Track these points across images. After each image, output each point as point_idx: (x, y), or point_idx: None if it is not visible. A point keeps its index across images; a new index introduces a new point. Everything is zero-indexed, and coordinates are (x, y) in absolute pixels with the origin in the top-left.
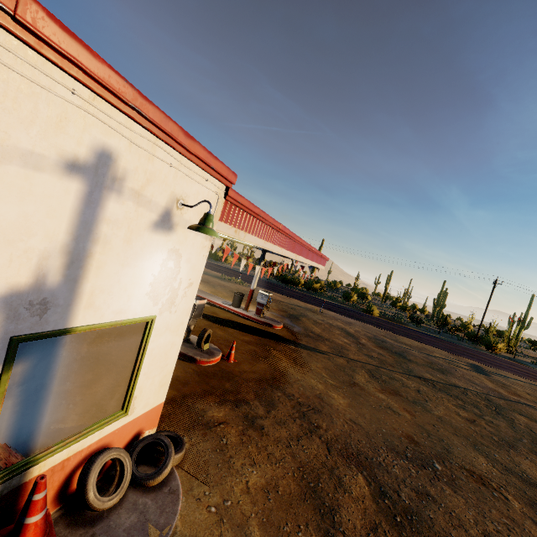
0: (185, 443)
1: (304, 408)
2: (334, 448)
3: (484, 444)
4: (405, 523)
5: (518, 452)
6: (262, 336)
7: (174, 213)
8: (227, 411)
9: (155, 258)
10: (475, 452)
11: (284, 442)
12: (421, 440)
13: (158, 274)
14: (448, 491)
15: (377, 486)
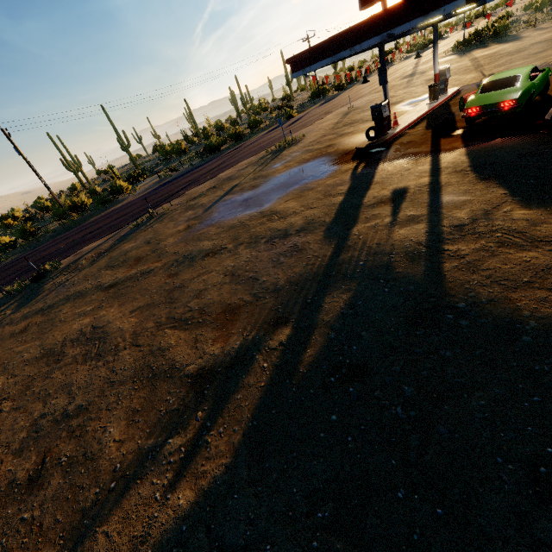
0: None
1: None
2: None
3: None
4: None
5: None
6: None
7: None
8: None
9: None
10: None
11: None
12: None
13: None
14: None
15: None
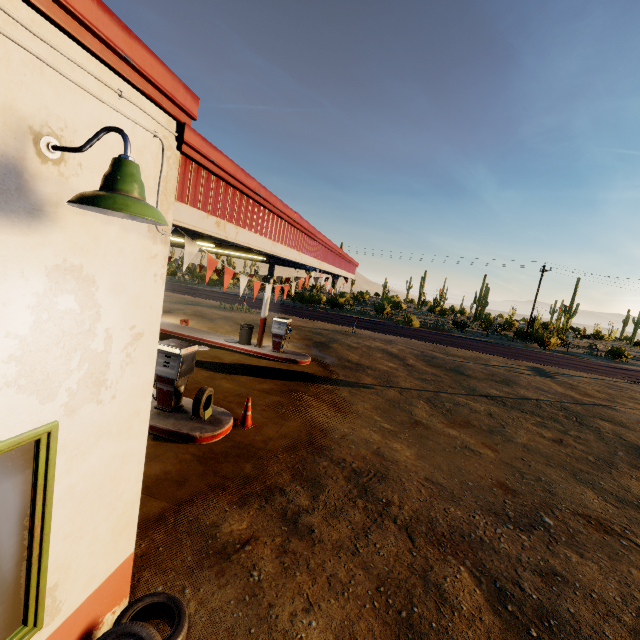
0: (189, 602)
1: (362, 477)
2: (417, 533)
3: (583, 470)
4: (545, 636)
5: (620, 471)
6: (286, 378)
7: (36, 172)
8: (253, 515)
9: (4, 292)
10: (579, 485)
11: (347, 547)
12: (517, 486)
13: (30, 332)
14: (574, 557)
15: (489, 581)
